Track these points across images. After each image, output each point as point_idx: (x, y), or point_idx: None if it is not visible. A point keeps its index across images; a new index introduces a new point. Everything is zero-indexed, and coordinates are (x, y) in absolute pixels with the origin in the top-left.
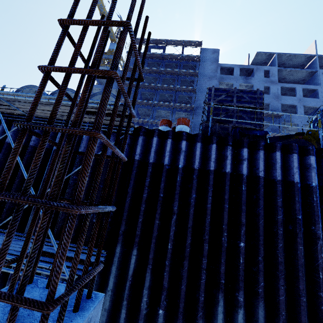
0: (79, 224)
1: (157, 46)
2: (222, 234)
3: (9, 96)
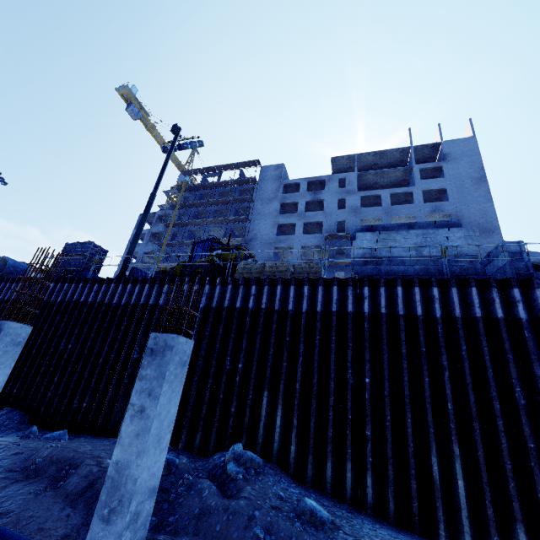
0: None
1: (212, 173)
2: None
3: None
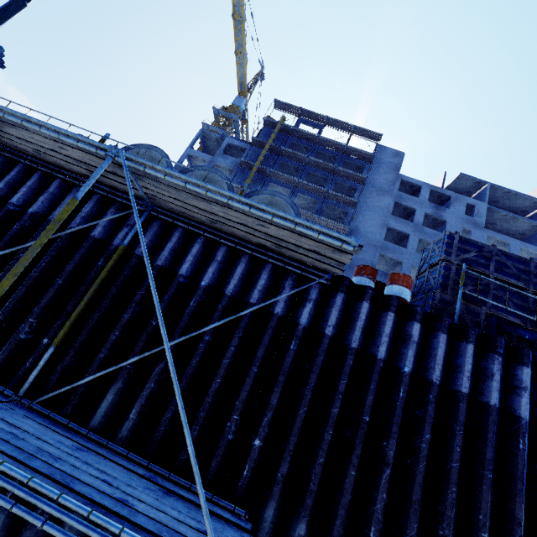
0: (199, 436)
1: (312, 122)
2: (476, 534)
3: (155, 172)
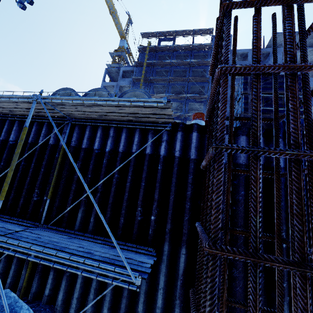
0: (124, 222)
1: (167, 38)
2: None
3: (57, 100)
